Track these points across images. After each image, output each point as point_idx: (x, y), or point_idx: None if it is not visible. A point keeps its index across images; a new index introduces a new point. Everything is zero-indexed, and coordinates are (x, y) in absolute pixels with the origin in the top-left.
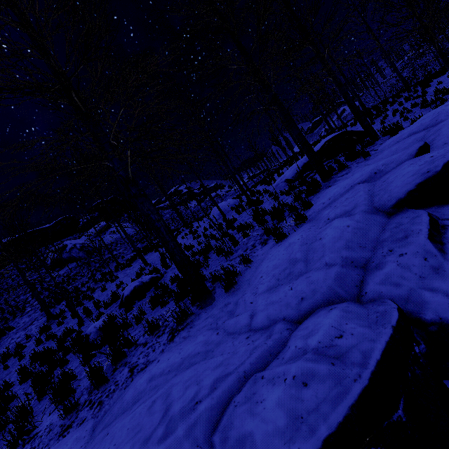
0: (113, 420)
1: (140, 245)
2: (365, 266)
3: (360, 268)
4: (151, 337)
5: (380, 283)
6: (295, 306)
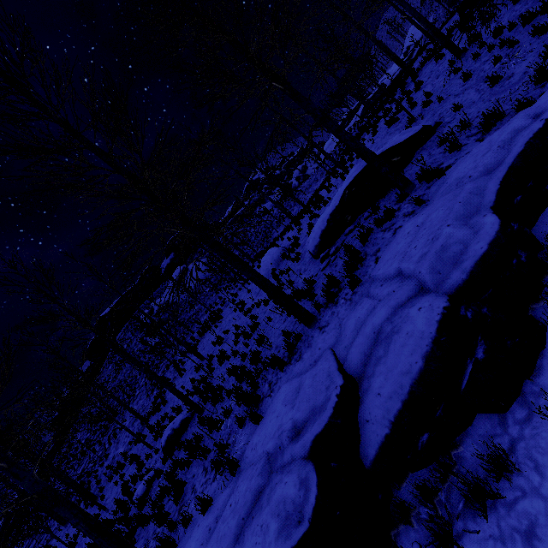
0: None
1: (214, 296)
2: None
3: None
4: None
5: None
6: None
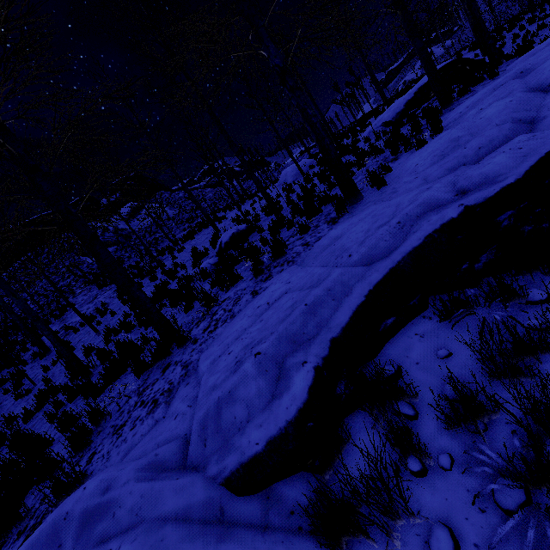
0: (322, 252)
1: (189, 225)
2: (531, 123)
3: (527, 124)
4: (302, 235)
5: (549, 124)
6: (474, 154)
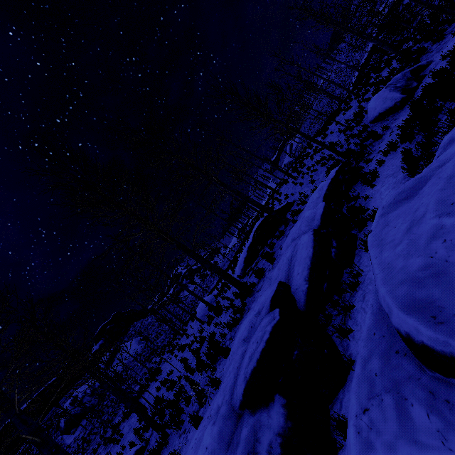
0: None
1: (148, 365)
2: None
3: None
4: None
5: None
6: None
